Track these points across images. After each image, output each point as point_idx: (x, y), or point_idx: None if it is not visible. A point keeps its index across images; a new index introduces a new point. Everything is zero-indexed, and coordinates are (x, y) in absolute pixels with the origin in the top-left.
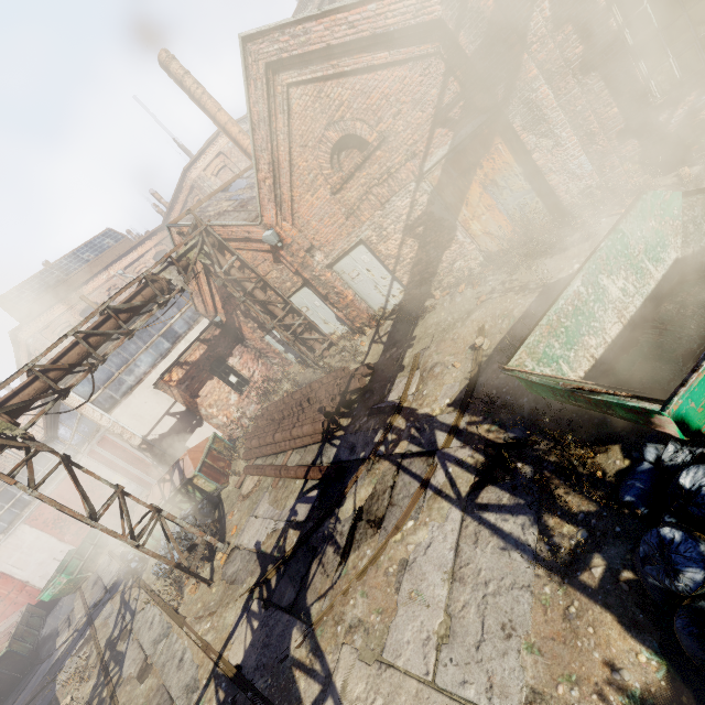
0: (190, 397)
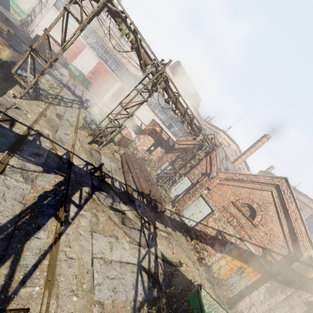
0: (149, 132)
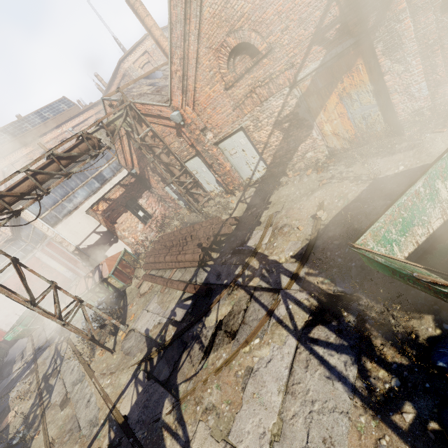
0: (110, 222)
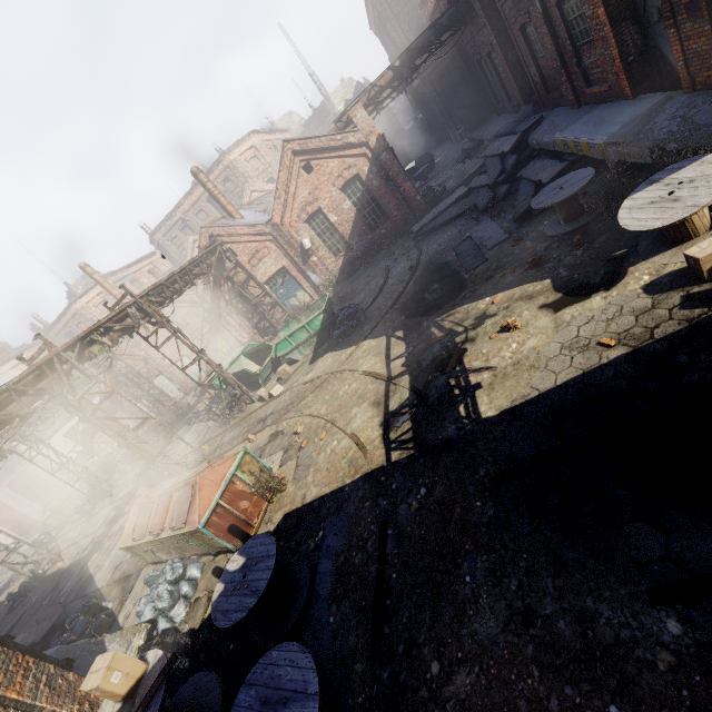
0: (89, 438)
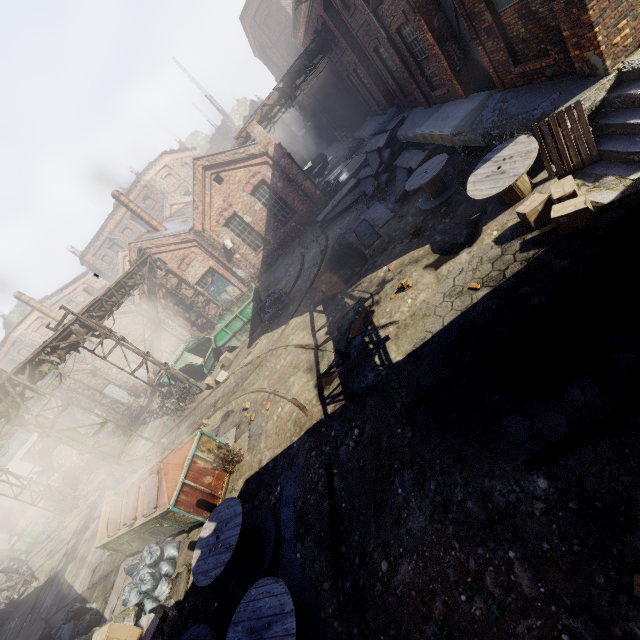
0: (47, 457)
